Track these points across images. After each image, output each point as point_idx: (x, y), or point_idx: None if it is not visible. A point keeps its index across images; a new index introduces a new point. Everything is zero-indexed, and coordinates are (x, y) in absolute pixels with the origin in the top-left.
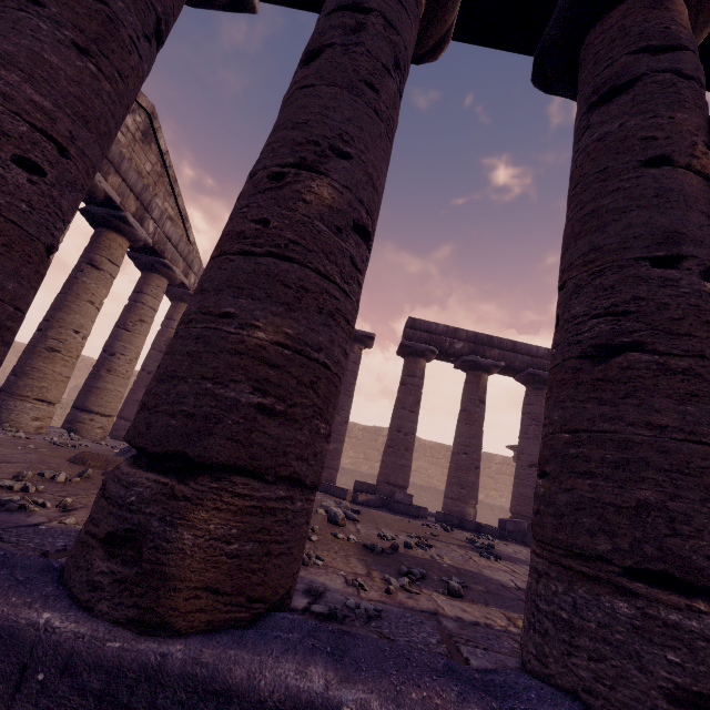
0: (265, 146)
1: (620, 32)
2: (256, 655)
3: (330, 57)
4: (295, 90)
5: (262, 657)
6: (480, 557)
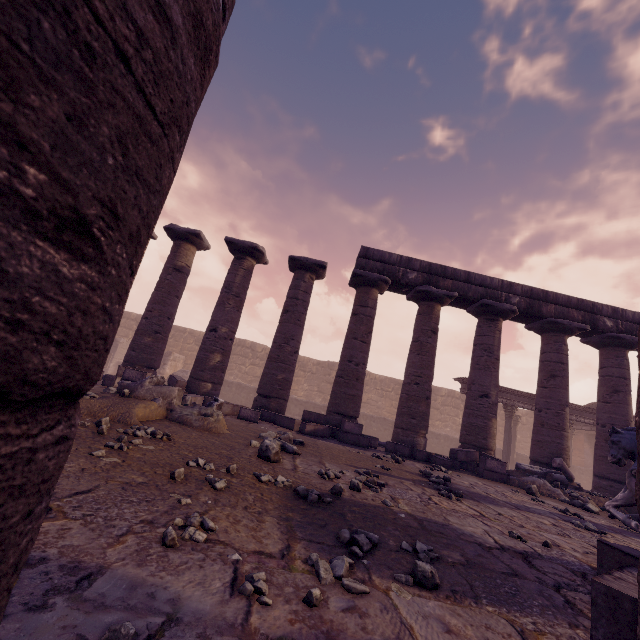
0: None
1: None
2: None
3: None
4: None
5: None
6: (440, 496)
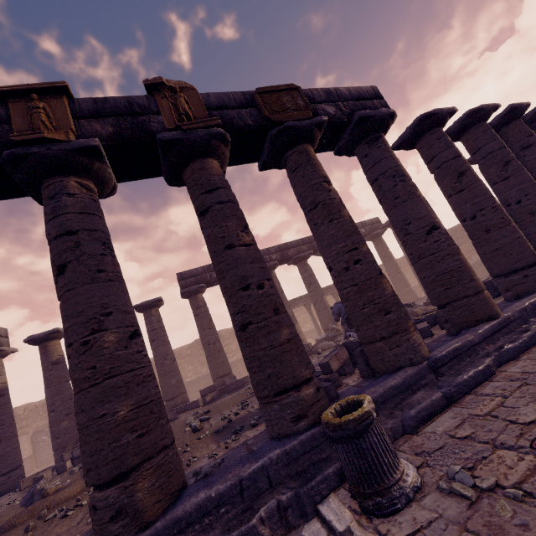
0: (68, 328)
1: (194, 182)
2: (182, 505)
3: (73, 269)
4: (65, 292)
5: (184, 504)
6: None
